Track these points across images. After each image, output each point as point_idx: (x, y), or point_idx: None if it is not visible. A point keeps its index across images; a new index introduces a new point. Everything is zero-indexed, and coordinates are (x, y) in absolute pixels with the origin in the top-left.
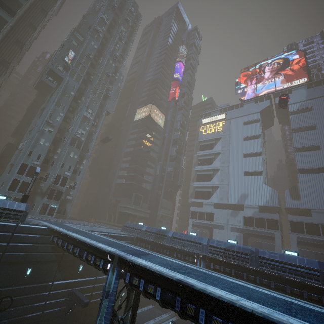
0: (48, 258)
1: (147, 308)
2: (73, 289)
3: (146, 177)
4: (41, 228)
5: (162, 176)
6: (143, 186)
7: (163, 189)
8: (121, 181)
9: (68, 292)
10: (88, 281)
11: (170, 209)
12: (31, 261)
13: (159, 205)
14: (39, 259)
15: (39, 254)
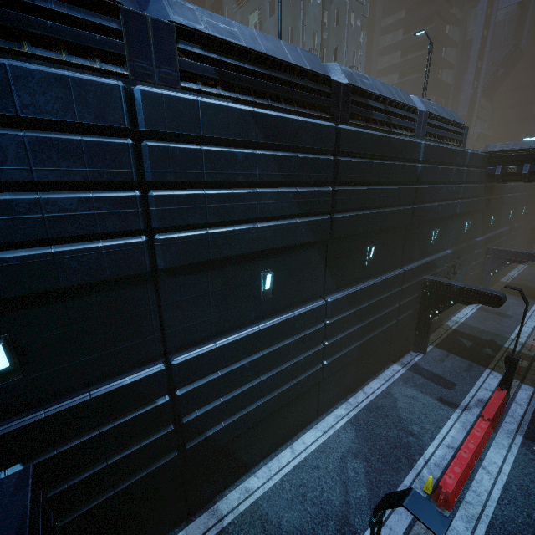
0: (480, 205)
1: (521, 267)
2: (489, 247)
3: (446, 54)
4: (481, 155)
5: (483, 40)
6: (442, 78)
7: (484, 74)
8: (391, 82)
9: (485, 251)
10: (496, 236)
11: (485, 121)
12: (470, 211)
13: (472, 115)
14: (475, 208)
15: (476, 201)
